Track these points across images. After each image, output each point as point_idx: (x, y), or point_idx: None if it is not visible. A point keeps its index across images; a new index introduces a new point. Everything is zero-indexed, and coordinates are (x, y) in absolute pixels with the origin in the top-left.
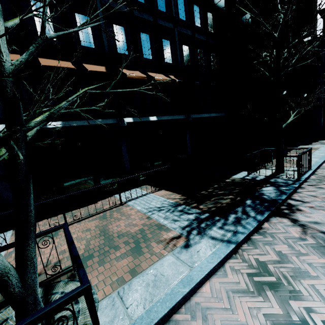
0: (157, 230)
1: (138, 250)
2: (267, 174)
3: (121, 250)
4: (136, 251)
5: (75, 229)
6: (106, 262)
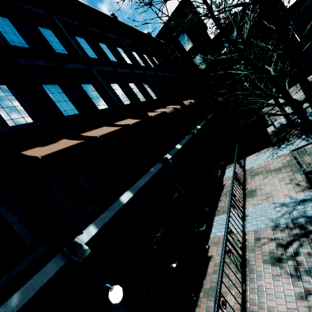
0: (299, 150)
1: (311, 153)
2: (283, 120)
3: (304, 159)
4: (311, 154)
5: (255, 184)
6: (311, 162)
